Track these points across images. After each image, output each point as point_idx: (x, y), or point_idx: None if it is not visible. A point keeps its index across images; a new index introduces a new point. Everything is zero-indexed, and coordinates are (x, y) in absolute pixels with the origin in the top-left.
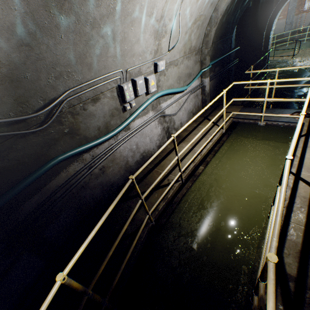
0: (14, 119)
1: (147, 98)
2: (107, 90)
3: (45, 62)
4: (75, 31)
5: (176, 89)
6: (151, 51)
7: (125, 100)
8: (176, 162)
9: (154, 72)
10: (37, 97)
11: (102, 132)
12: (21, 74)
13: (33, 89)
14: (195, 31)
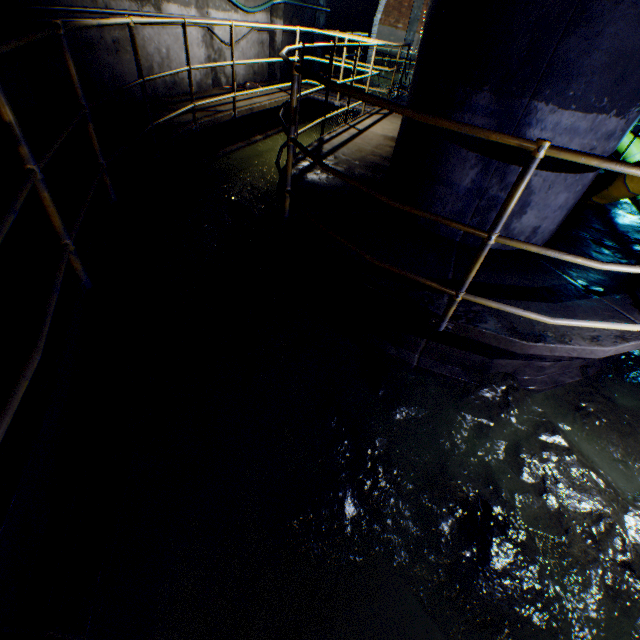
0: None
1: None
2: None
3: None
4: None
5: None
6: None
7: None
8: (227, 102)
9: None
10: None
11: None
12: None
13: None
14: None
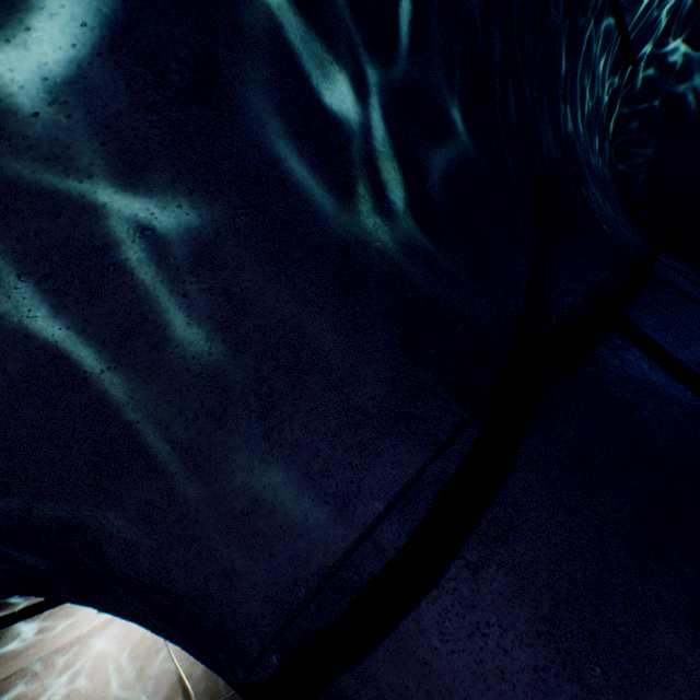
0: (227, 695)
1: None
2: None
3: None
4: None
5: None
6: None
7: None
8: None
9: None
10: None
11: None
12: None
13: None
14: None
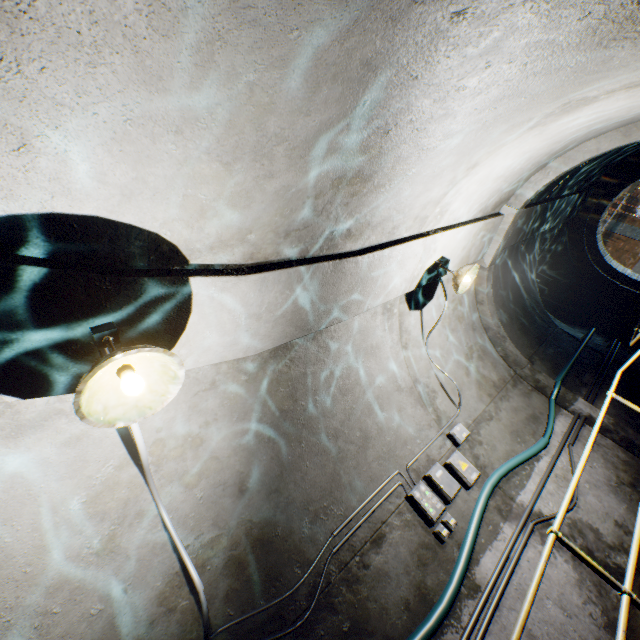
0: (264, 606)
1: (475, 497)
2: (390, 514)
3: (295, 504)
4: (319, 452)
5: (522, 452)
6: (429, 422)
7: (429, 518)
8: None
9: (456, 448)
10: (291, 563)
11: (417, 613)
12: (272, 530)
13: (286, 550)
14: (480, 364)
